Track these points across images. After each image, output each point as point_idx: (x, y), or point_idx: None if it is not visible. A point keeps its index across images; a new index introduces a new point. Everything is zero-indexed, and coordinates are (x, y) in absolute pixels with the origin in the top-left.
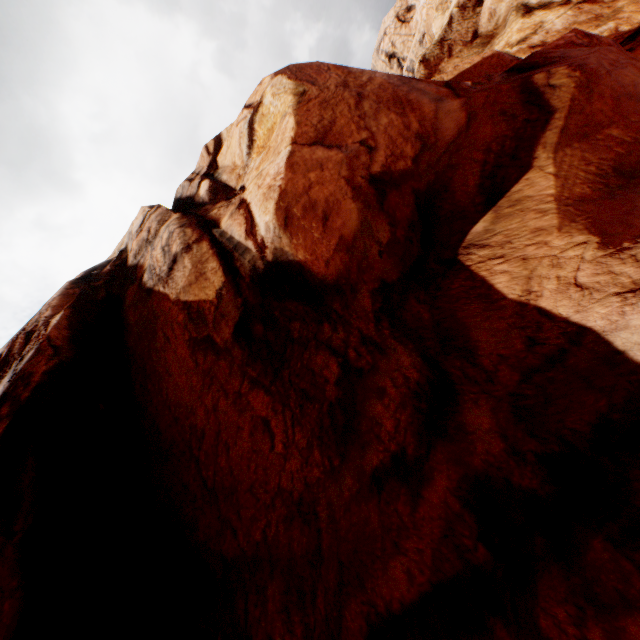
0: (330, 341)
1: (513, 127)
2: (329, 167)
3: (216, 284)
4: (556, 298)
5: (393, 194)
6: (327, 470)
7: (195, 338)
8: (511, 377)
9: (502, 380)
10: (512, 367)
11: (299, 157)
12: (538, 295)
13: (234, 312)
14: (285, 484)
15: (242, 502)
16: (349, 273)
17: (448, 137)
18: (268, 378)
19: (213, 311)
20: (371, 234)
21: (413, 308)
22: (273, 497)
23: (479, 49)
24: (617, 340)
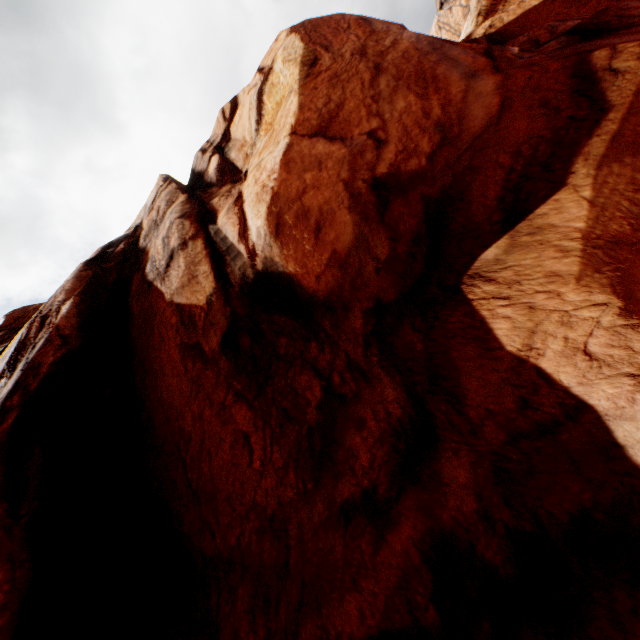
0: (316, 361)
1: (553, 125)
2: (328, 166)
3: (207, 289)
4: (559, 362)
5: (397, 203)
6: (300, 492)
7: (186, 343)
8: (497, 435)
9: (487, 436)
10: (499, 425)
11: (297, 152)
12: (540, 353)
13: (222, 321)
14: (260, 499)
15: (220, 509)
16: (341, 290)
17: (474, 129)
18: (252, 393)
19: (203, 317)
20: (368, 249)
21: (406, 335)
22: (248, 510)
23: None
24: (619, 430)
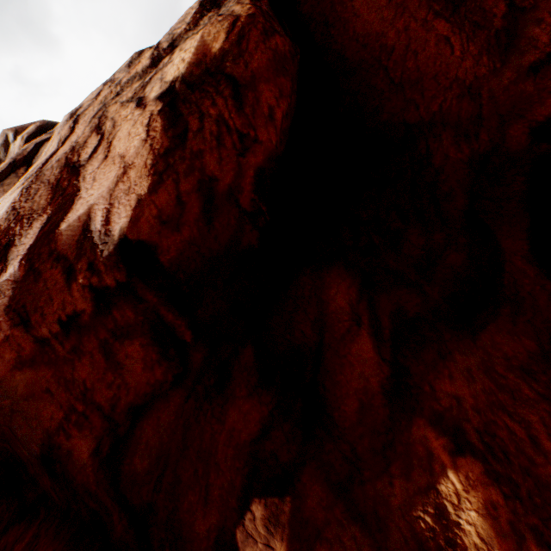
0: None
1: None
2: None
3: None
4: None
5: None
6: (490, 71)
7: None
8: None
9: None
10: None
11: None
12: None
13: None
14: (460, 76)
15: (426, 87)
16: None
17: None
18: (448, 13)
19: None
20: None
21: None
22: (451, 83)
23: None
24: None
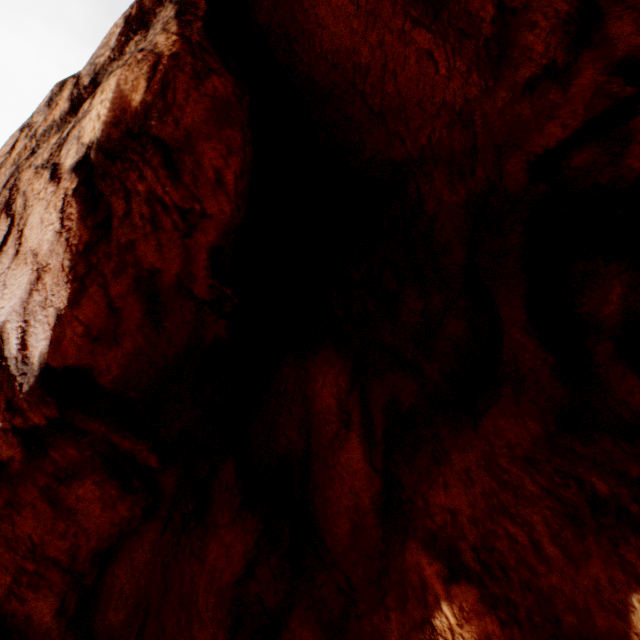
0: None
1: None
2: None
3: None
4: None
5: None
6: (482, 90)
7: None
8: None
9: None
10: None
11: None
12: None
13: None
14: (448, 100)
15: (410, 116)
16: None
17: None
18: (428, 20)
19: None
20: None
21: None
22: (438, 110)
23: None
24: None
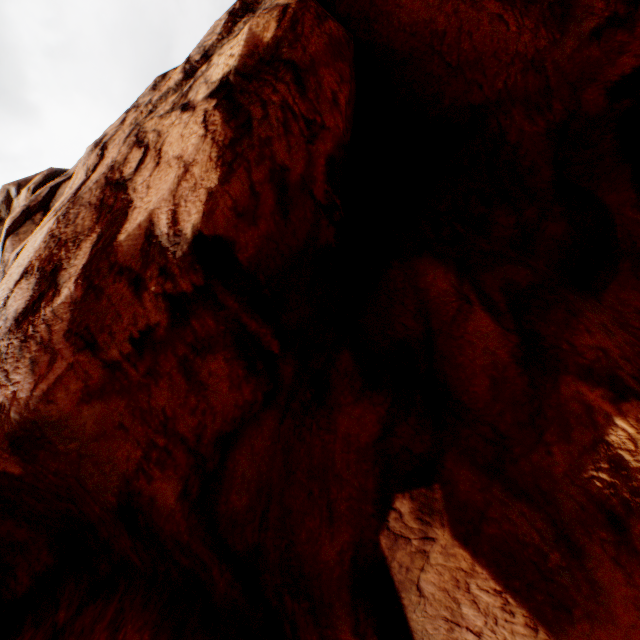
0: None
1: None
2: None
3: None
4: None
5: None
6: (550, 42)
7: None
8: None
9: None
10: None
11: None
12: None
13: None
14: (520, 51)
15: (486, 66)
16: None
17: None
18: None
19: None
20: None
21: None
22: (512, 59)
23: None
24: None
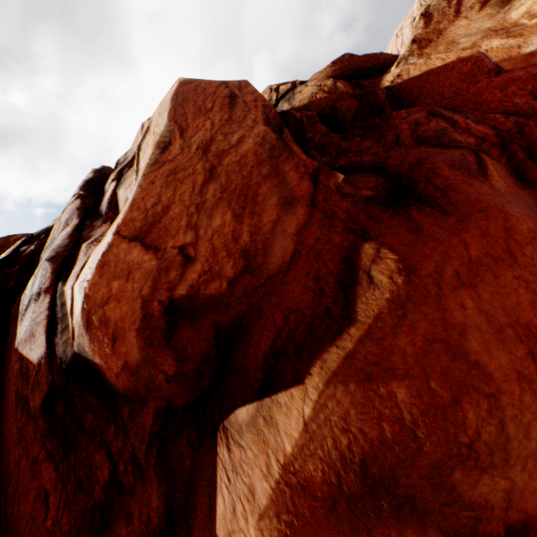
0: (111, 444)
1: (315, 308)
2: (136, 277)
3: (40, 351)
4: None
5: (186, 329)
6: None
7: (20, 392)
8: None
9: None
10: None
11: (114, 254)
12: None
13: (46, 385)
14: None
15: None
16: (137, 389)
17: (272, 266)
18: (60, 455)
19: (34, 375)
20: (156, 365)
21: (182, 447)
22: None
23: (494, 9)
24: None
